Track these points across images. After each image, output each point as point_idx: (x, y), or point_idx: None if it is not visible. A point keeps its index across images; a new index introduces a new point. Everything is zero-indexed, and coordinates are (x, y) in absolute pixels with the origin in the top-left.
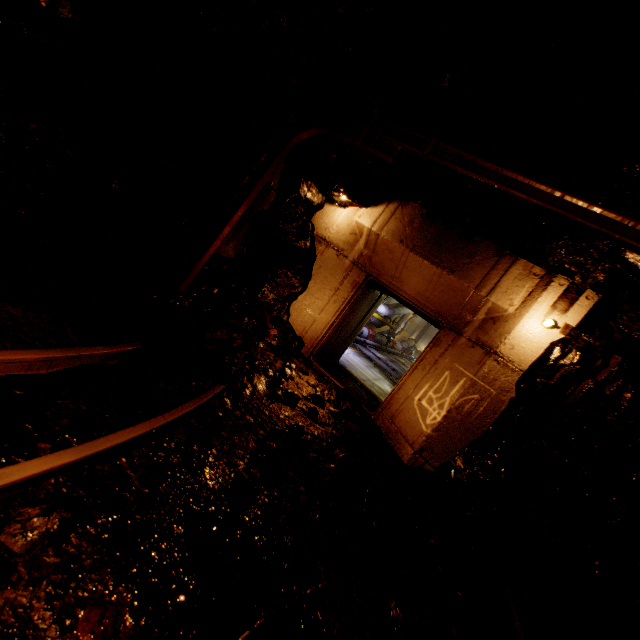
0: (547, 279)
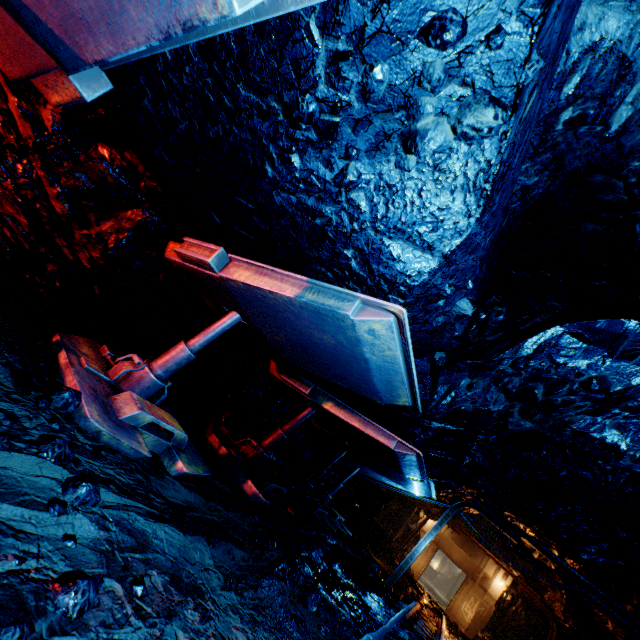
0: (499, 566)
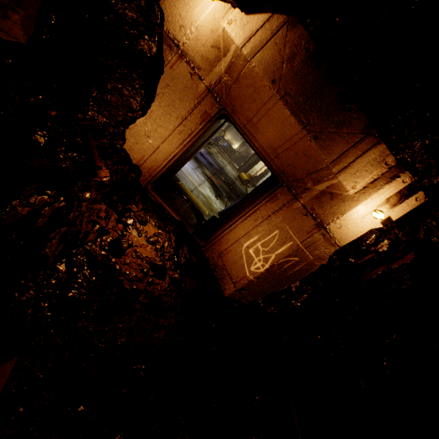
0: (395, 172)
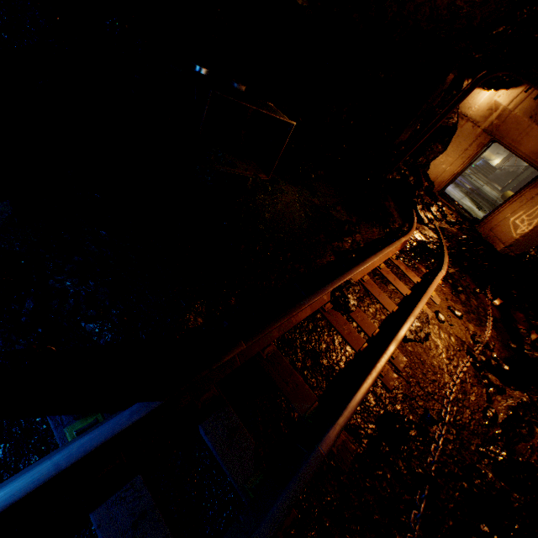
0: None
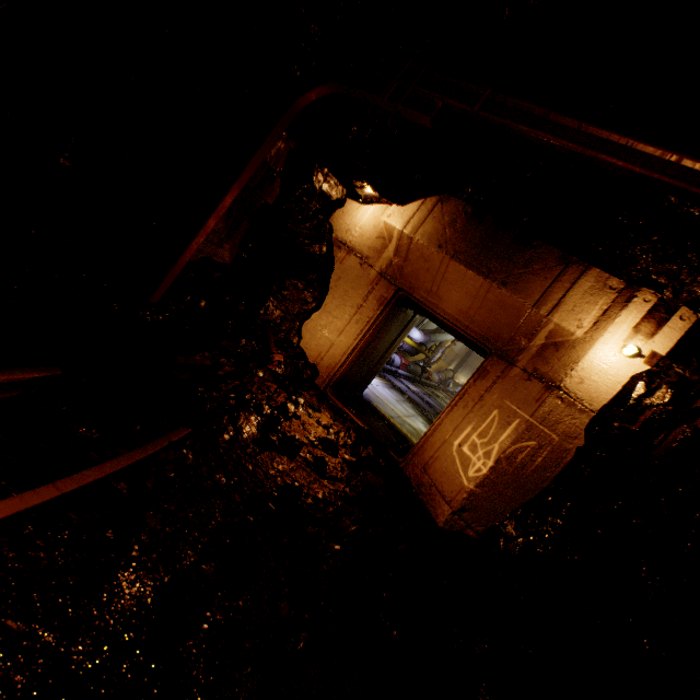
0: (628, 294)
